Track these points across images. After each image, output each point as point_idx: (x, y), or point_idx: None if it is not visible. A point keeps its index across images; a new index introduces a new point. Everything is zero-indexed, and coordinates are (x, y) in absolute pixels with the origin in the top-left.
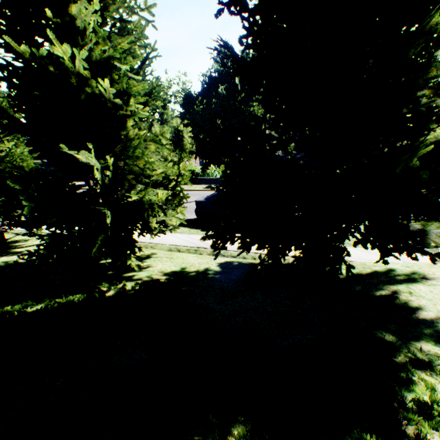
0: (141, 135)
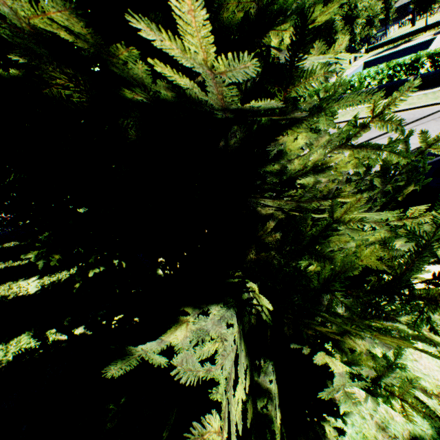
0: (330, 161)
